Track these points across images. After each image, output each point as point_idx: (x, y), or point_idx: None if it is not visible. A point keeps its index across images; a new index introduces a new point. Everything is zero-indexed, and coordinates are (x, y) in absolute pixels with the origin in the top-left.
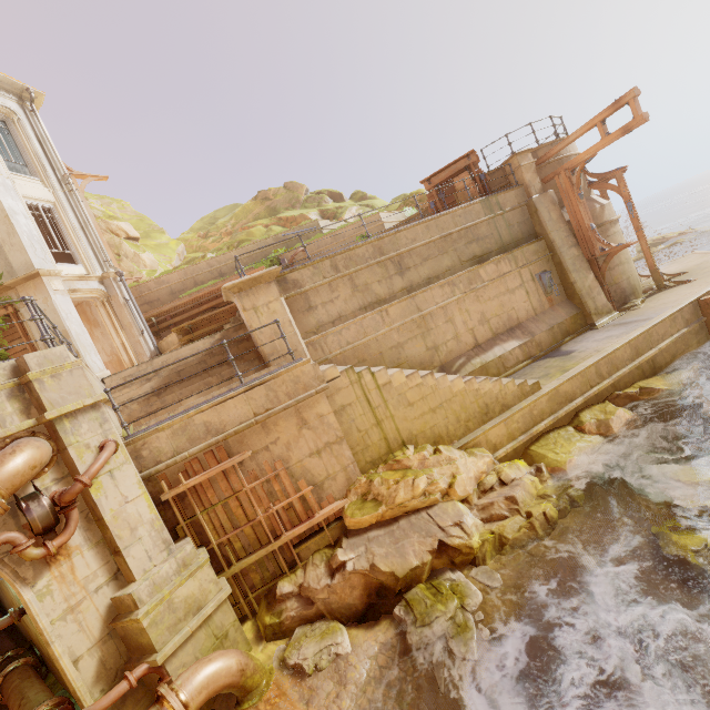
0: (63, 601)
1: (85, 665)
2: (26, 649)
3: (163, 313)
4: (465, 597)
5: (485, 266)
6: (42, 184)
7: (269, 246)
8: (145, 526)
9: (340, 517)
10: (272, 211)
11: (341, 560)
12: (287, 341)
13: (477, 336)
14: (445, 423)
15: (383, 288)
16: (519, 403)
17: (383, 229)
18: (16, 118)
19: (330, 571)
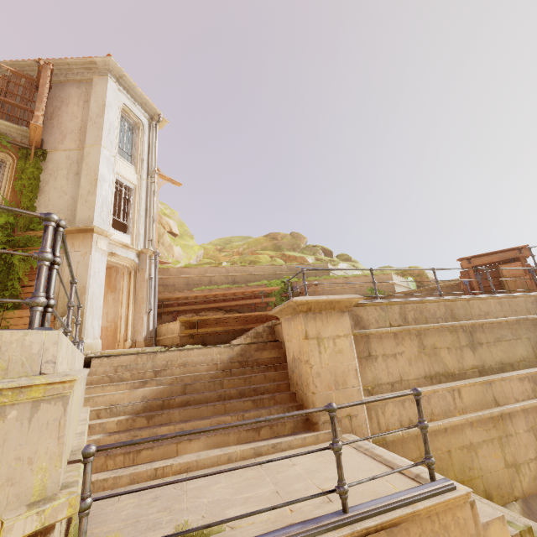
0: None
1: None
2: None
3: (174, 298)
4: None
5: None
6: (135, 171)
7: (281, 271)
8: None
9: None
10: (277, 248)
11: None
12: (348, 398)
13: None
14: None
15: (452, 359)
16: None
17: (392, 288)
18: (142, 127)
19: None
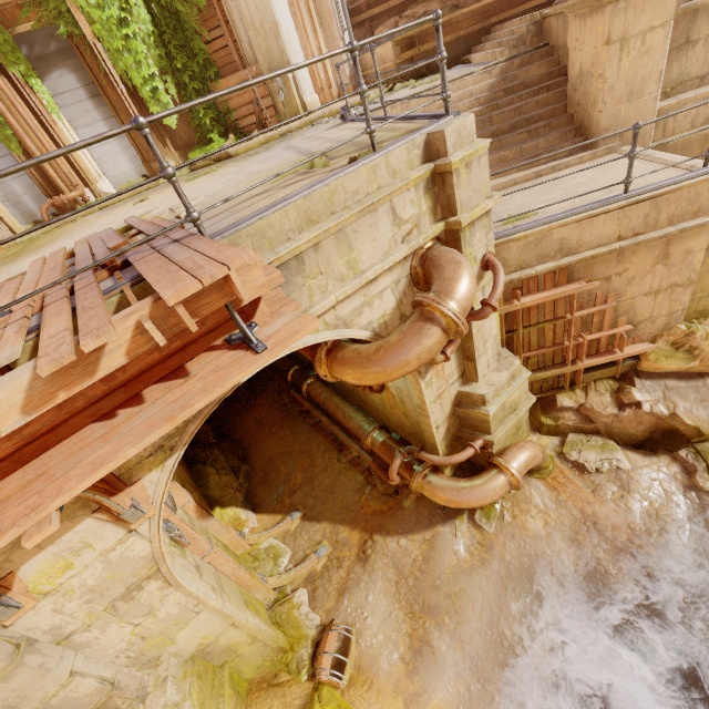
0: (436, 390)
1: (440, 430)
2: (304, 366)
3: None
4: None
5: None
6: None
7: None
8: (491, 340)
9: (635, 357)
10: None
11: (637, 400)
12: (638, 109)
13: None
14: None
15: None
16: None
17: None
18: None
19: (616, 403)
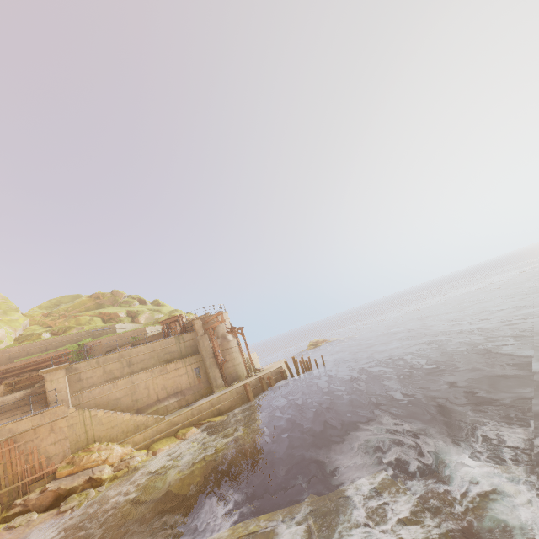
0: None
1: None
2: None
3: None
4: (89, 495)
5: (170, 364)
6: None
7: (82, 336)
8: None
9: (55, 472)
10: (99, 306)
11: (47, 487)
12: (62, 395)
13: (159, 395)
14: (117, 433)
15: (119, 372)
16: (154, 425)
17: (146, 335)
18: None
19: (41, 493)
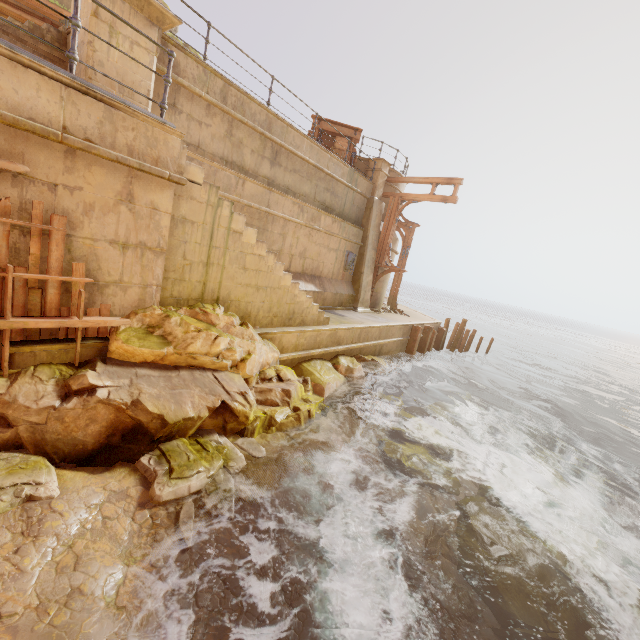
0: None
1: None
2: None
3: None
4: (230, 460)
5: (327, 216)
6: None
7: None
8: None
9: (104, 337)
10: None
11: (91, 383)
12: None
13: (292, 264)
14: (260, 306)
15: (252, 160)
16: (313, 326)
17: None
18: None
19: (62, 392)
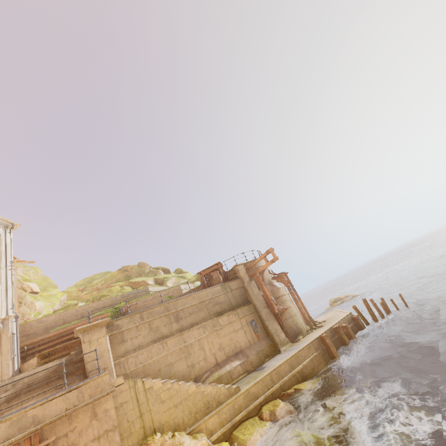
0: None
1: None
2: None
3: (34, 342)
4: None
5: (222, 317)
6: None
7: (117, 300)
8: None
9: None
10: (128, 277)
11: None
12: (104, 361)
13: (217, 358)
14: (182, 415)
15: (166, 329)
16: (228, 400)
17: (181, 293)
18: None
19: None
